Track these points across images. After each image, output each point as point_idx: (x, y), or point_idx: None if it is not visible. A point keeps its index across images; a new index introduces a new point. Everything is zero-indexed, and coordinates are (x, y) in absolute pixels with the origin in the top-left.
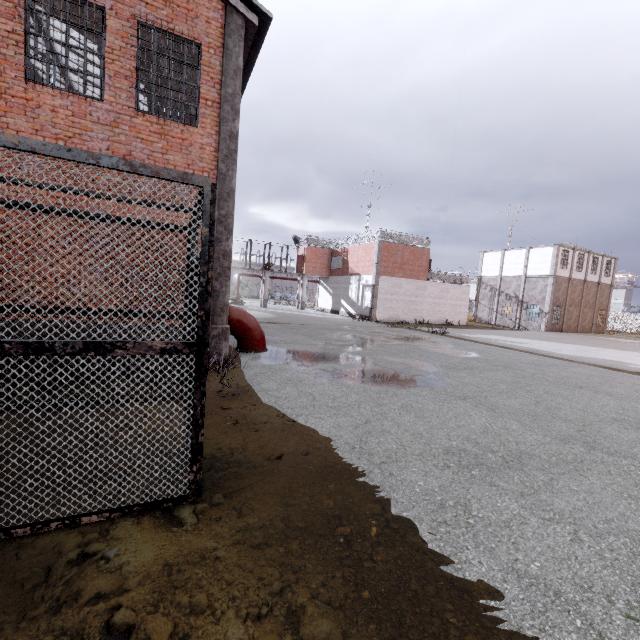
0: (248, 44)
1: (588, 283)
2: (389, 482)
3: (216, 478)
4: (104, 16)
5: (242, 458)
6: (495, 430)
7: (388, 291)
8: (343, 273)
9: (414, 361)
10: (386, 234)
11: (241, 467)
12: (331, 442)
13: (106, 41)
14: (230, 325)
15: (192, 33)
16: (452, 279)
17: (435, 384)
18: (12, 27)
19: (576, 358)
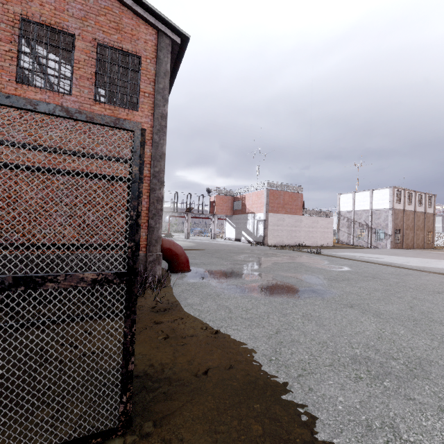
0: (173, 57)
1: (417, 213)
2: (311, 399)
3: (147, 401)
4: (74, 40)
5: (172, 375)
6: (387, 336)
7: (275, 224)
8: (242, 212)
9: (303, 275)
10: (271, 184)
11: (171, 386)
12: (250, 354)
13: (74, 56)
14: (162, 252)
15: (135, 49)
16: (320, 213)
17: (324, 294)
18: (9, 48)
19: (423, 268)
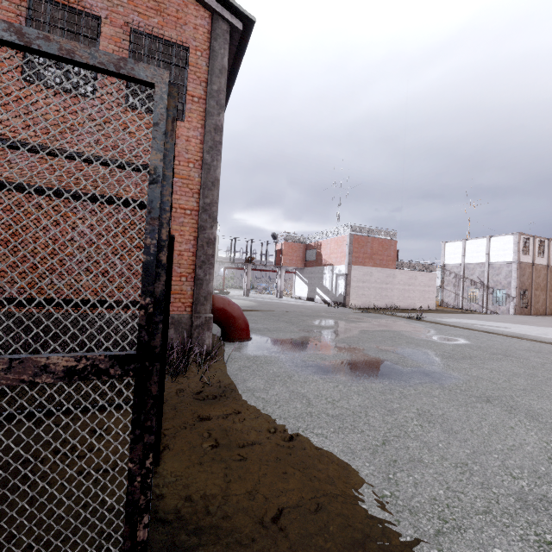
0: (233, 50)
1: (551, 268)
2: None
3: None
4: (99, 23)
5: (221, 522)
6: None
7: (360, 279)
8: (317, 264)
9: (405, 349)
10: (356, 228)
11: (218, 545)
12: (347, 483)
13: (100, 45)
14: (214, 314)
15: (181, 38)
16: (419, 267)
17: (442, 379)
18: None
19: None
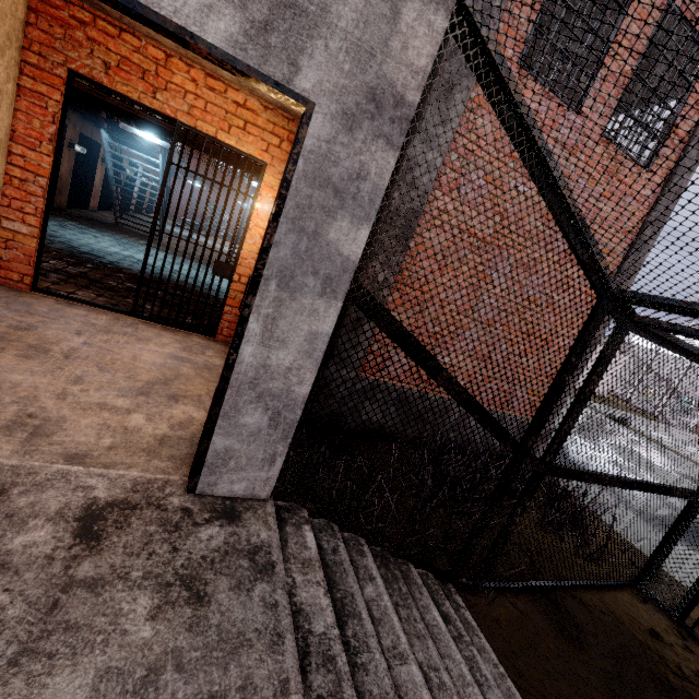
0: None
1: None
2: None
3: None
4: None
5: None
6: None
7: None
8: None
9: None
10: None
11: None
12: None
13: (622, 22)
14: None
15: None
16: None
17: None
18: None
19: None
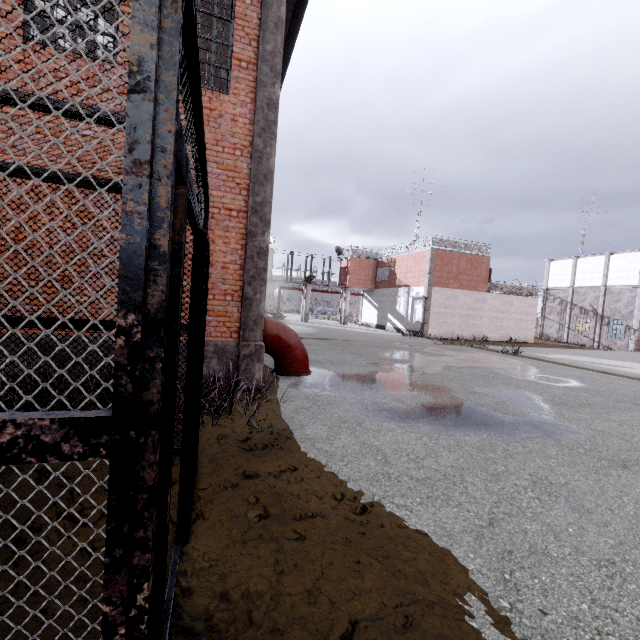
0: None
1: None
2: None
3: None
4: None
5: (268, 639)
6: None
7: (442, 304)
8: (390, 285)
9: (502, 392)
10: (439, 241)
11: None
12: (445, 584)
13: None
14: (266, 342)
15: None
16: (516, 290)
17: (557, 433)
18: None
19: None
